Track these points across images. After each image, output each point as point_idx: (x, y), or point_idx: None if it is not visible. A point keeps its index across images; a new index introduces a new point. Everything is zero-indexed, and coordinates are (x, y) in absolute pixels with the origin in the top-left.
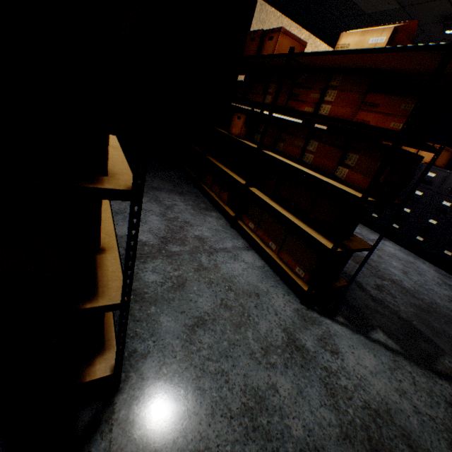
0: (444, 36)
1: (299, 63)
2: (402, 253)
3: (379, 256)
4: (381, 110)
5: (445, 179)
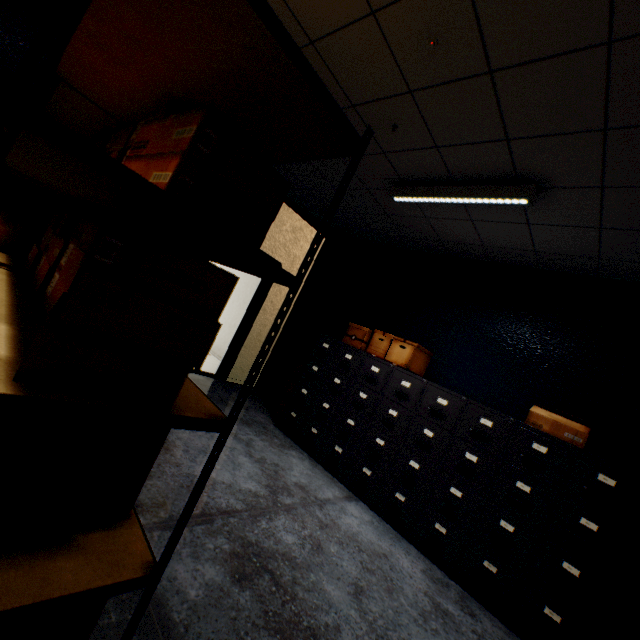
0: (399, 210)
1: (93, 102)
2: (372, 529)
3: (318, 546)
4: (149, 151)
5: (423, 391)
